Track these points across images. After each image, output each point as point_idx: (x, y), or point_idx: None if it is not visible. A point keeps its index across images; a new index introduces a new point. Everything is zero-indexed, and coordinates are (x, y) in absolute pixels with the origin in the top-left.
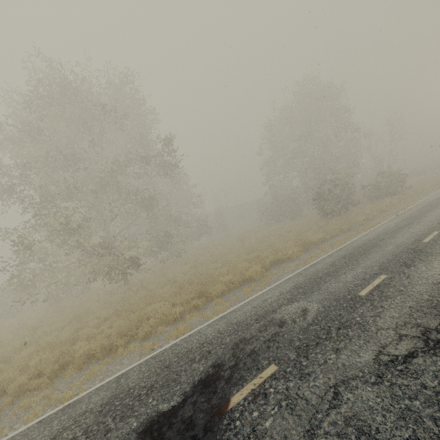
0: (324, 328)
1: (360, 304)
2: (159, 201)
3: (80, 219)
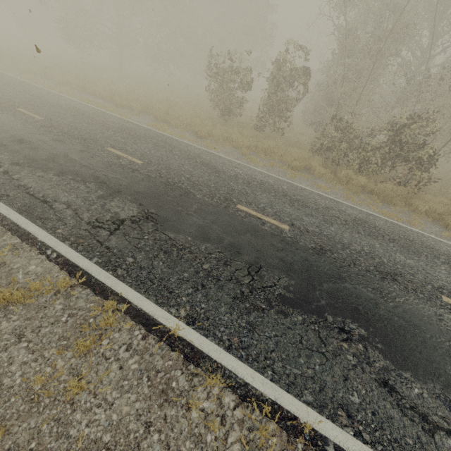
0: None
1: None
2: None
3: None
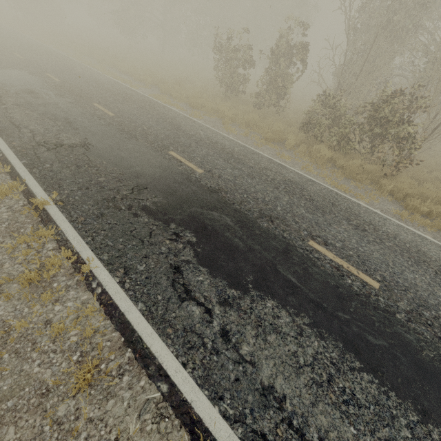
0: None
1: None
2: None
3: None
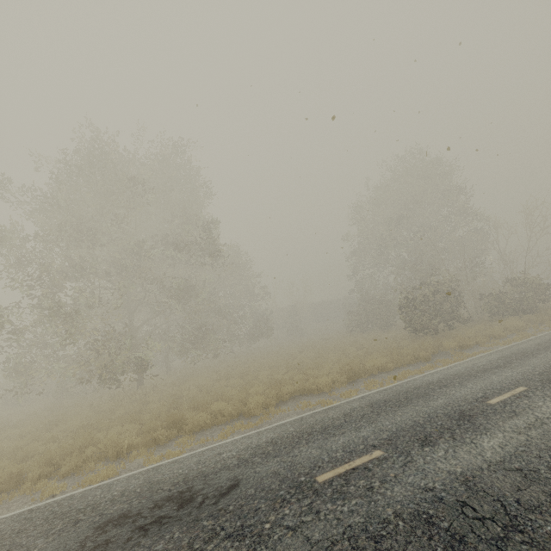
0: (215, 528)
1: (298, 498)
2: (195, 289)
3: (84, 303)
